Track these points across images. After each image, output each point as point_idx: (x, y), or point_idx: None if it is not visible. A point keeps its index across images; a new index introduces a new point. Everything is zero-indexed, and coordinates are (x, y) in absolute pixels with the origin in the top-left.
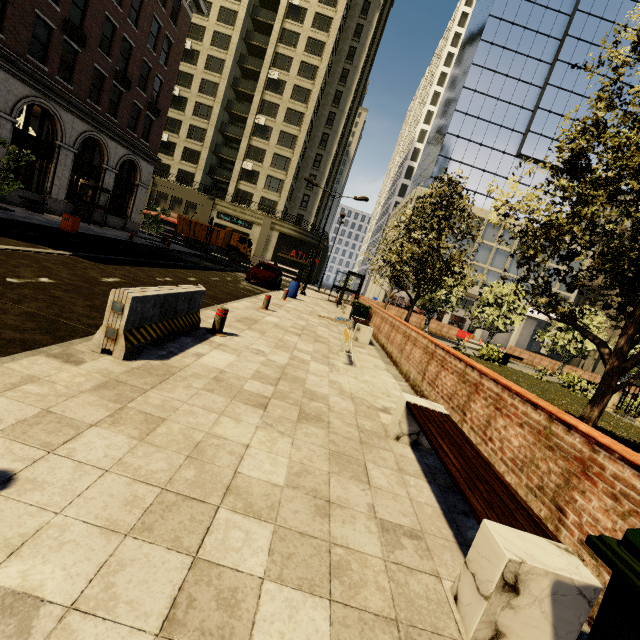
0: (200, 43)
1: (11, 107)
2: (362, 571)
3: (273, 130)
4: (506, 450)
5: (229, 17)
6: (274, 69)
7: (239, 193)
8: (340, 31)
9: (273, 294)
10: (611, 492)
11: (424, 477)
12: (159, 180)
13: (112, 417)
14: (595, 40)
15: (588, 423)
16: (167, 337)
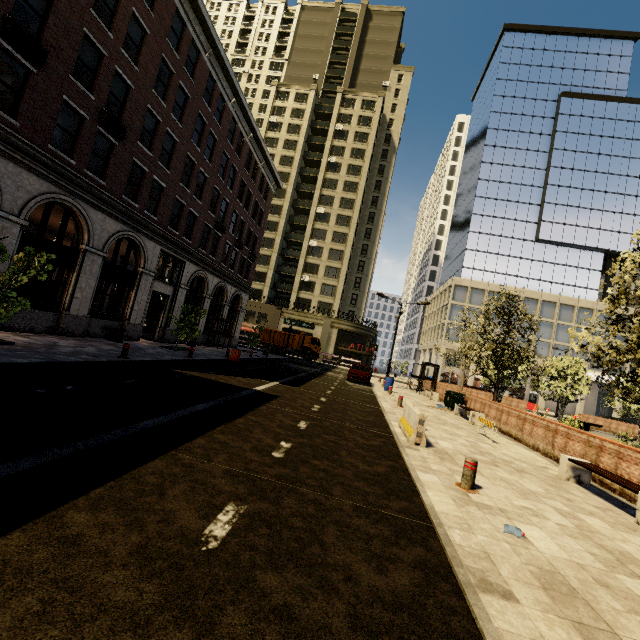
0: None
1: (187, 281)
2: (599, 514)
3: (324, 249)
4: (632, 478)
5: (284, 177)
6: (321, 206)
7: (299, 300)
8: (368, 172)
9: (377, 390)
10: None
11: (595, 495)
12: None
13: None
14: (578, 148)
15: None
16: None
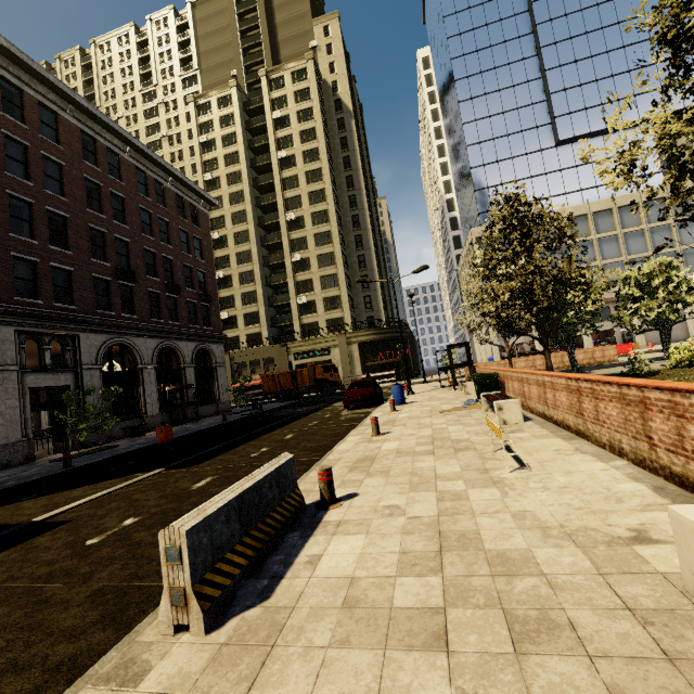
0: (224, 229)
1: (95, 357)
2: None
3: (310, 259)
4: None
5: (238, 197)
6: (289, 212)
7: (305, 328)
8: (329, 152)
9: (379, 410)
10: None
11: None
12: (234, 353)
13: None
14: (568, 10)
15: None
16: (264, 551)
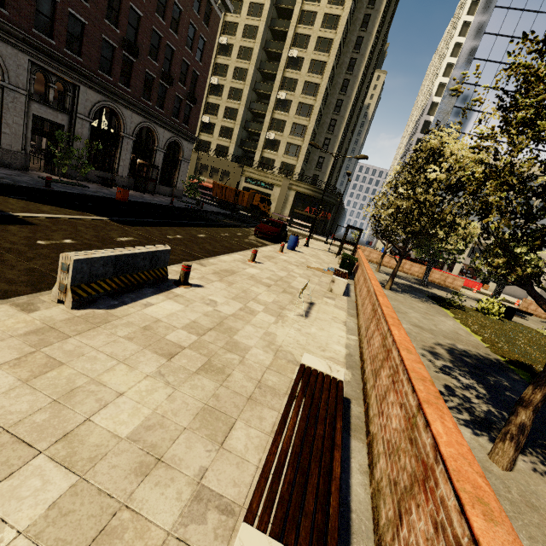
0: (234, 37)
1: (89, 111)
2: (132, 542)
3: (292, 102)
4: (387, 429)
5: (257, 10)
6: (294, 48)
7: (263, 160)
8: (355, 2)
9: (273, 247)
10: (435, 518)
11: None
12: (202, 155)
13: (18, 360)
14: None
15: (528, 406)
16: (125, 289)
